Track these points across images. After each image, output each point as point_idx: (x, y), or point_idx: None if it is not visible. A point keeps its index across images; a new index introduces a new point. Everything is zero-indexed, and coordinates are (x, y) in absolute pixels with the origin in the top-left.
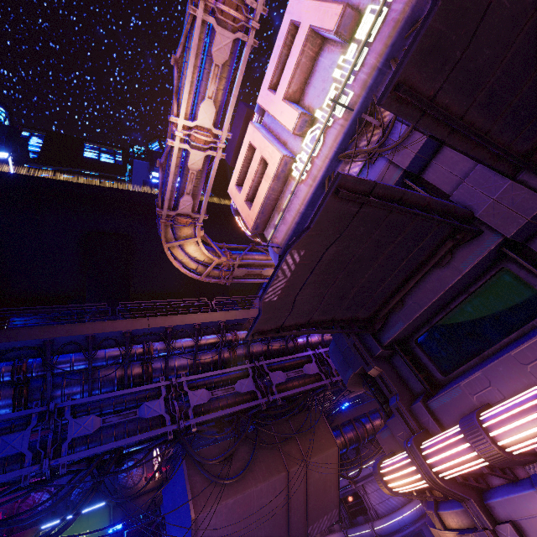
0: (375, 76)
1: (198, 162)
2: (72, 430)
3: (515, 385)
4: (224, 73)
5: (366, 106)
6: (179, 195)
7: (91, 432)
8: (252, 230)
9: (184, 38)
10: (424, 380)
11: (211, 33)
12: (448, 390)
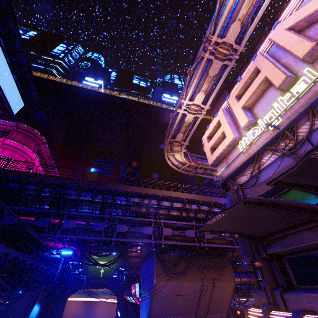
0: (297, 115)
1: (190, 119)
2: (118, 228)
3: None
4: (213, 78)
5: (288, 127)
6: (177, 131)
7: (123, 231)
8: (210, 165)
9: (196, 63)
10: (284, 281)
11: (211, 60)
12: (295, 293)
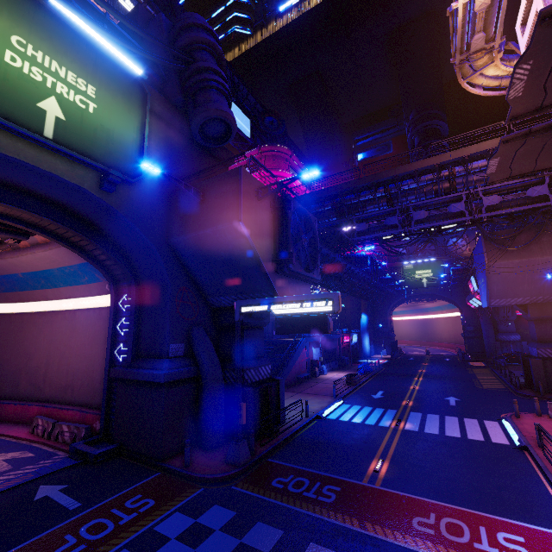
0: None
1: (485, 1)
2: (414, 216)
3: None
4: None
5: None
6: (470, 32)
7: (423, 218)
8: None
9: None
10: None
11: None
12: None
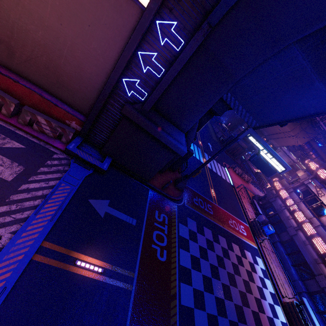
0: None
1: None
2: None
3: None
4: None
5: None
6: None
7: None
8: None
9: None
10: None
11: None
12: None
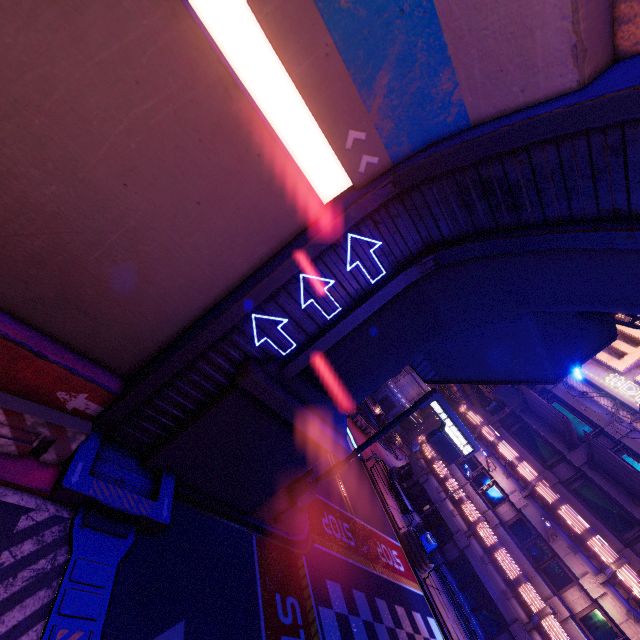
0: None
1: None
2: None
3: (515, 450)
4: None
5: None
6: None
7: None
8: None
9: None
10: (508, 426)
11: None
12: (508, 433)
